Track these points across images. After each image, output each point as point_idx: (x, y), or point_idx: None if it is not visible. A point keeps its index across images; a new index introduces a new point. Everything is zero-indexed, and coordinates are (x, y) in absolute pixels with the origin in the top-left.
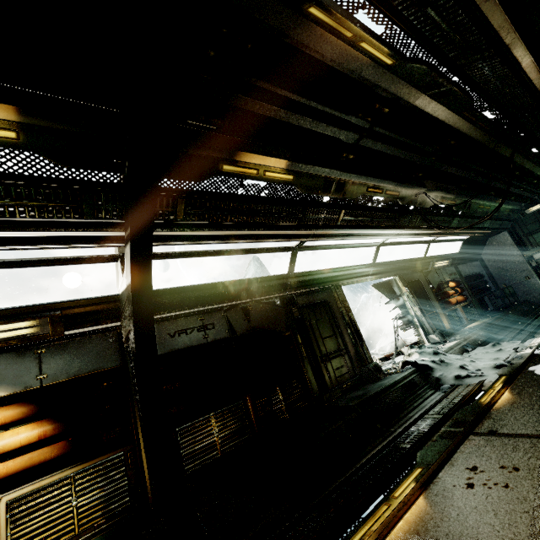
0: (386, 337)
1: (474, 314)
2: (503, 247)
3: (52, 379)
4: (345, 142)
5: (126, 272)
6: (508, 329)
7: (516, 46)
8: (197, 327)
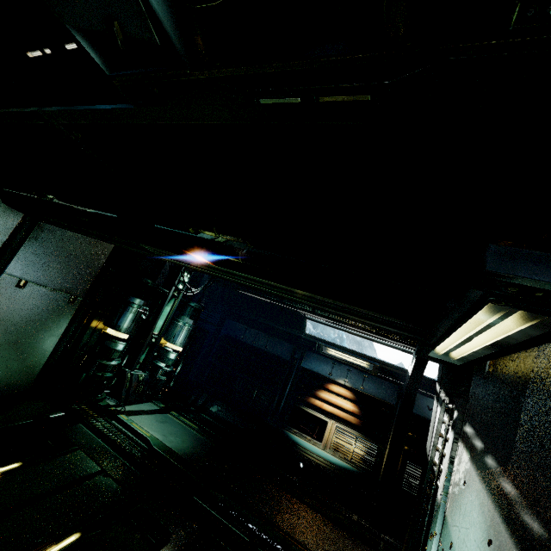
0: None
1: None
2: None
3: (365, 391)
4: None
5: (410, 369)
6: None
7: None
8: None
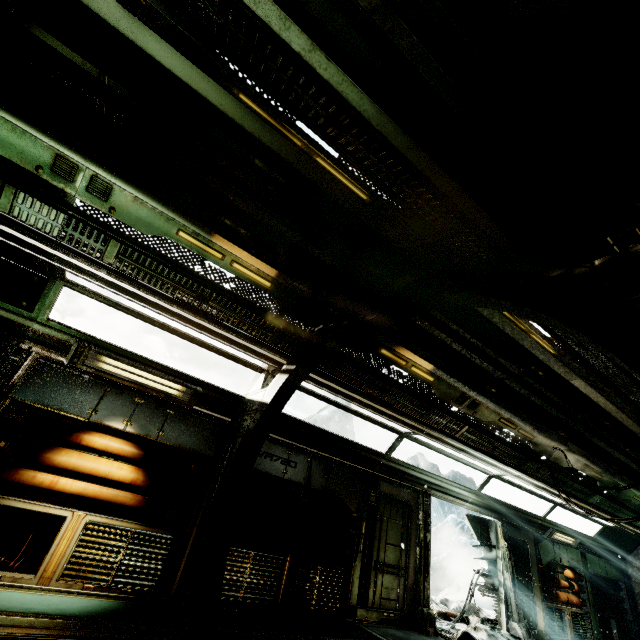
0: (458, 589)
1: (587, 633)
2: None
3: (165, 438)
4: (493, 376)
5: (269, 392)
6: None
7: None
8: (282, 458)
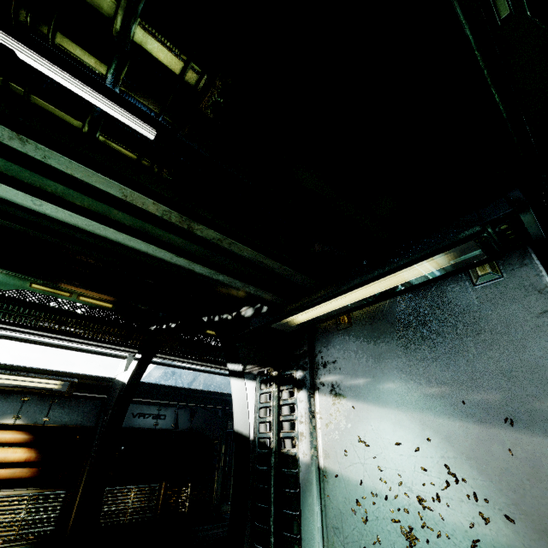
0: None
1: None
2: None
3: (51, 422)
4: None
5: (127, 374)
6: None
7: None
8: (153, 415)
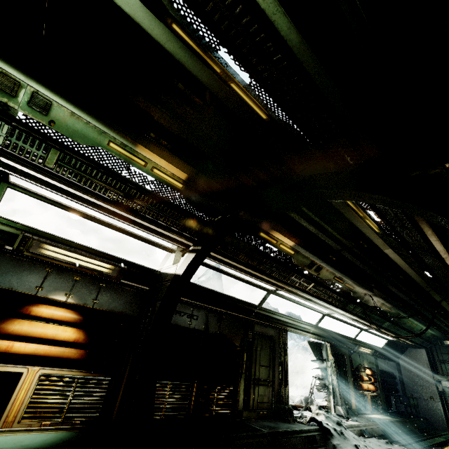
0: (297, 388)
1: (378, 407)
2: (418, 361)
3: (99, 305)
4: (334, 249)
5: (181, 266)
6: (403, 435)
7: (448, 260)
8: (187, 314)
